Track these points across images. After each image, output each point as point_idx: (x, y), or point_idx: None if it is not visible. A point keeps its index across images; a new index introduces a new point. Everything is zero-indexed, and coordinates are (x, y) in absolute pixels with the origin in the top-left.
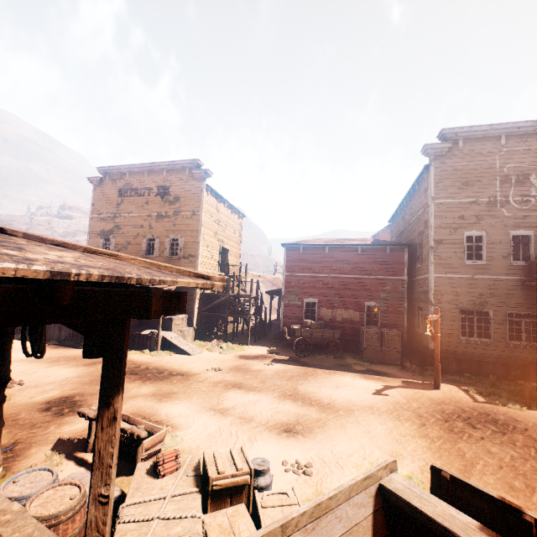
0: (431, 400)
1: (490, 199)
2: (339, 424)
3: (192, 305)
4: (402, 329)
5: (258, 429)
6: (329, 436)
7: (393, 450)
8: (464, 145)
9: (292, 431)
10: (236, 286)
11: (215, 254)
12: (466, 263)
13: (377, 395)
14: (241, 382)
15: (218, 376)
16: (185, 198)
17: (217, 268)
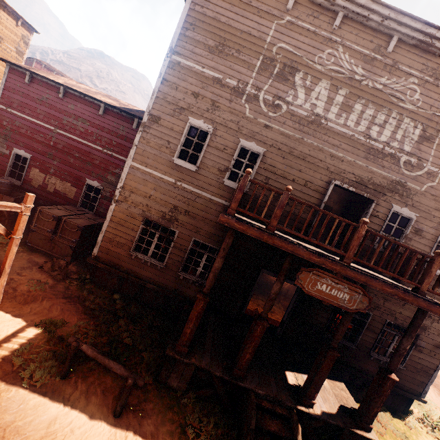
0: None
1: (239, 84)
2: None
3: None
4: None
5: None
6: None
7: None
8: None
9: None
10: None
11: None
12: (174, 162)
13: None
14: None
15: None
16: None
17: None
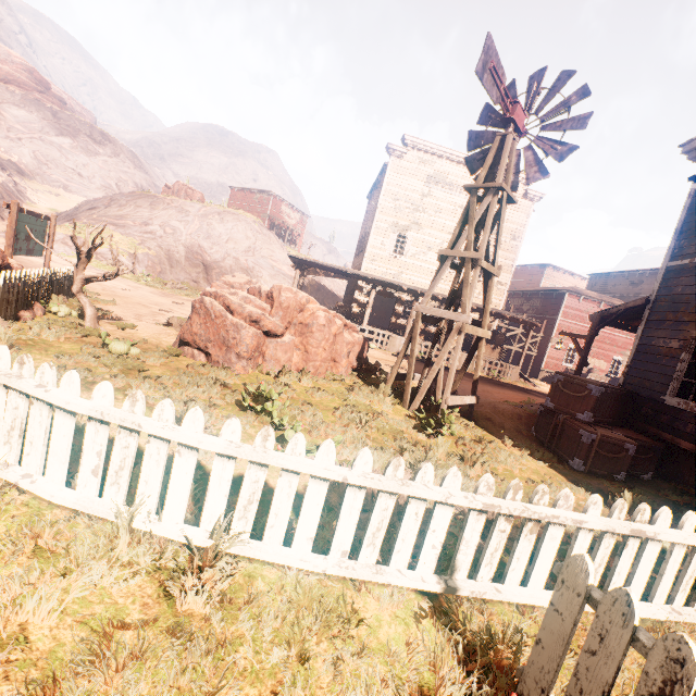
0: None
1: None
2: None
3: None
4: None
5: None
6: None
7: None
8: None
9: None
10: None
11: None
12: None
13: None
14: None
15: None
16: (508, 218)
17: None
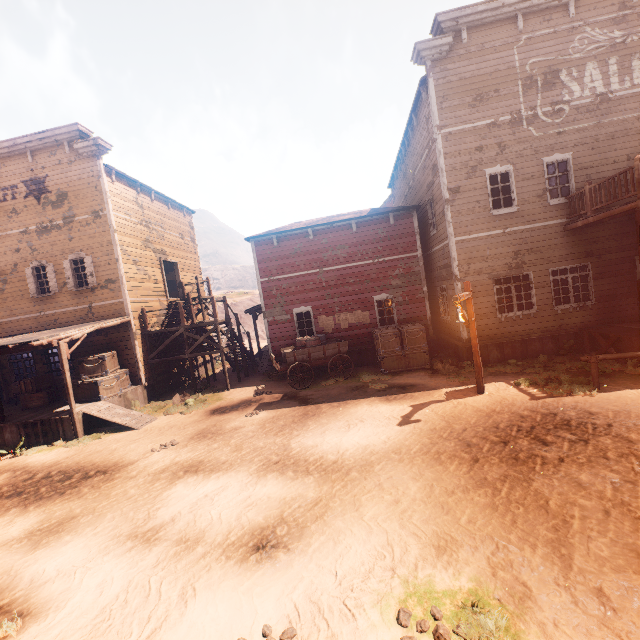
0: (478, 412)
1: (513, 115)
2: (350, 502)
3: (132, 354)
4: (425, 321)
5: (206, 560)
6: (332, 536)
7: (438, 532)
8: (470, 38)
9: (268, 545)
10: (200, 312)
11: (154, 273)
12: (493, 215)
13: (406, 425)
14: (201, 459)
15: (166, 457)
16: (76, 192)
17: (164, 292)
